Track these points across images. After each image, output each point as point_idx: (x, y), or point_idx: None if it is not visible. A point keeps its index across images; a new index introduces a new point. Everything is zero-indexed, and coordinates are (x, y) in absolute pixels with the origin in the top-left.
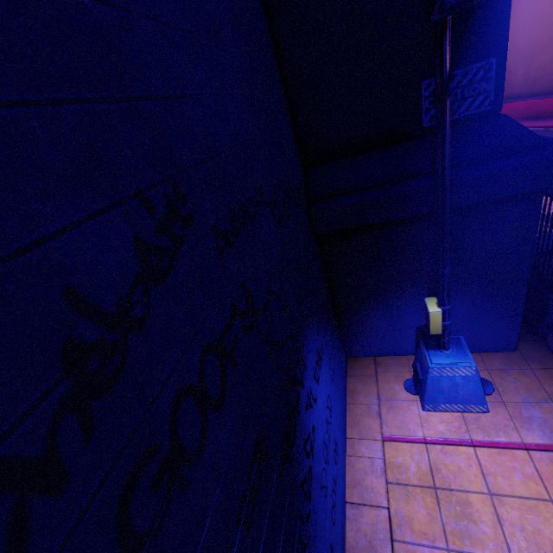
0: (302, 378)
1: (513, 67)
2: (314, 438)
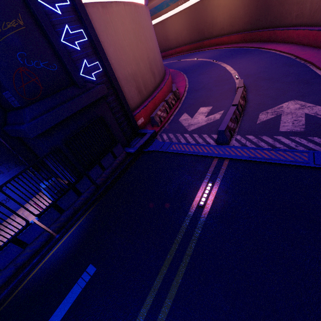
0: None
1: None
2: None
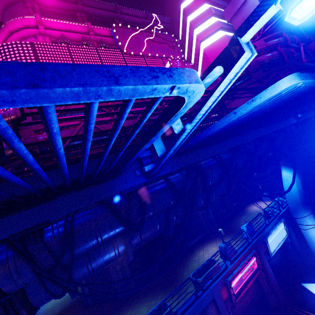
0: None
1: None
2: None
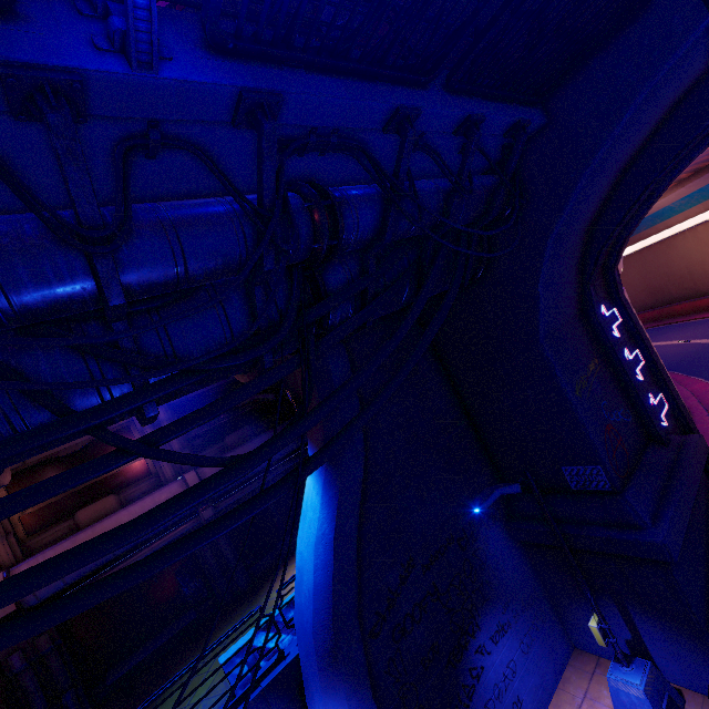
0: (475, 633)
1: None
2: (482, 673)
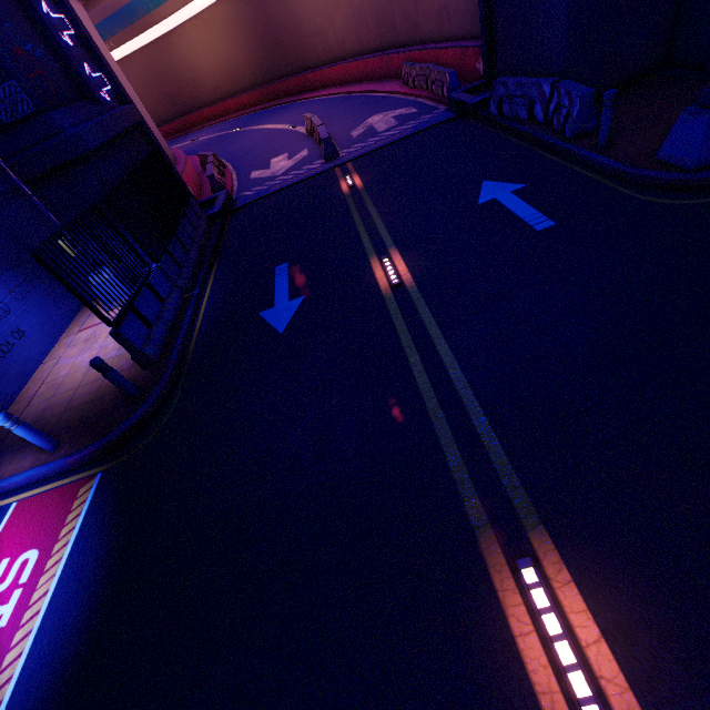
0: None
1: (325, 28)
2: None
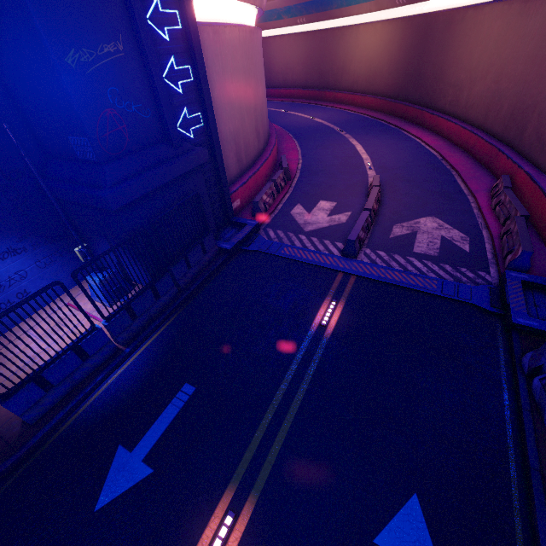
0: None
1: (464, 86)
2: None
